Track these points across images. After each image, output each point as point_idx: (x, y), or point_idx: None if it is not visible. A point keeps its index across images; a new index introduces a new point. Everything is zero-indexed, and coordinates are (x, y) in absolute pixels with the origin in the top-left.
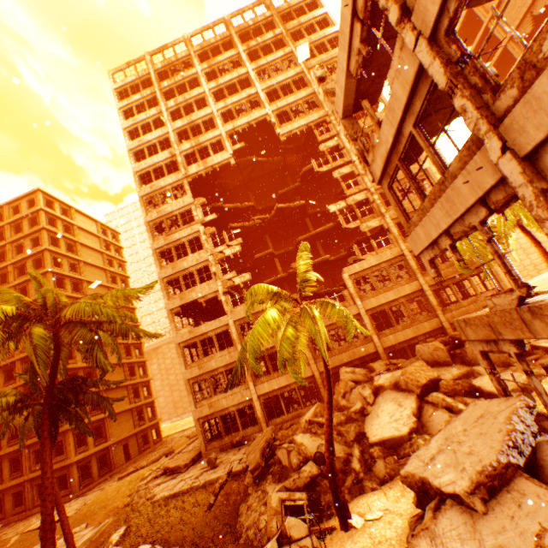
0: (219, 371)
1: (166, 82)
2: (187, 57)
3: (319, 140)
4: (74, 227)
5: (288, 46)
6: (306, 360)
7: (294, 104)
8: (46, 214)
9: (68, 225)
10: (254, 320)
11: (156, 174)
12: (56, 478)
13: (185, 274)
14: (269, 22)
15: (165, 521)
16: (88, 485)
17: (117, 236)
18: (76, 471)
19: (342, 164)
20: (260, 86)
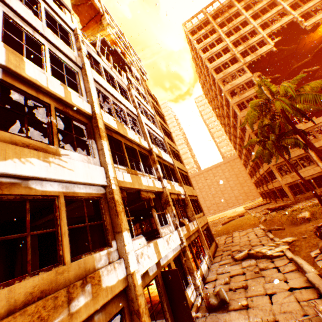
0: (293, 159)
1: (218, 19)
2: (229, 3)
3: None
4: None
5: None
6: None
7: (312, 6)
8: None
9: None
10: (312, 130)
11: (218, 69)
12: None
13: None
14: None
15: None
16: None
17: None
18: None
19: None
20: (284, 3)
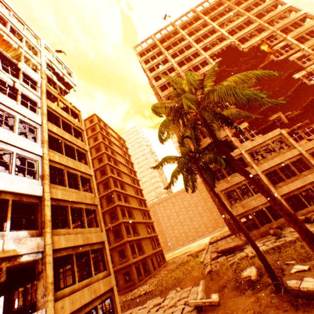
0: (242, 183)
1: (165, 43)
2: (174, 30)
3: (272, 45)
4: (109, 134)
5: (234, 9)
6: (312, 167)
7: (247, 33)
8: (99, 126)
9: (106, 133)
10: (259, 149)
11: (165, 88)
12: (122, 274)
13: (200, 131)
14: (218, 4)
15: (306, 250)
16: (141, 280)
17: (124, 143)
18: (134, 269)
19: (293, 53)
20: (223, 30)
